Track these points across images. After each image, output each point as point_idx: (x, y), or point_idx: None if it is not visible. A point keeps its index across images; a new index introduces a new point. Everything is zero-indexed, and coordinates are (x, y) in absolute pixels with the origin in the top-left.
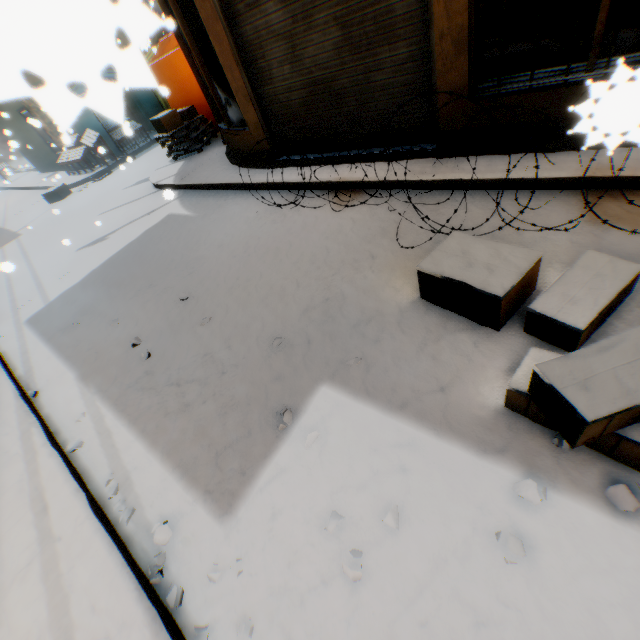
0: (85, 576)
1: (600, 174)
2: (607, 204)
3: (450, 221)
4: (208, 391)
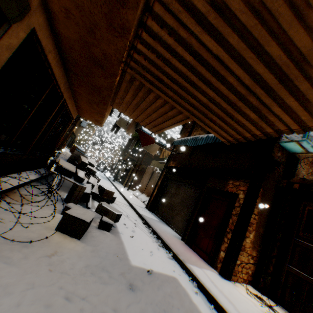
0: (215, 289)
1: (7, 188)
2: (17, 198)
3: (10, 224)
4: (176, 310)
